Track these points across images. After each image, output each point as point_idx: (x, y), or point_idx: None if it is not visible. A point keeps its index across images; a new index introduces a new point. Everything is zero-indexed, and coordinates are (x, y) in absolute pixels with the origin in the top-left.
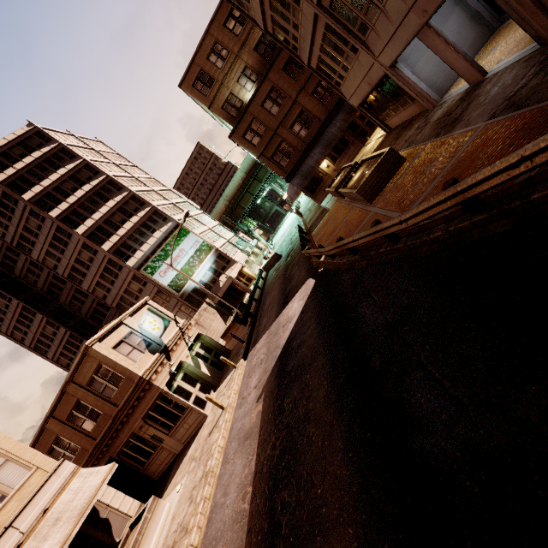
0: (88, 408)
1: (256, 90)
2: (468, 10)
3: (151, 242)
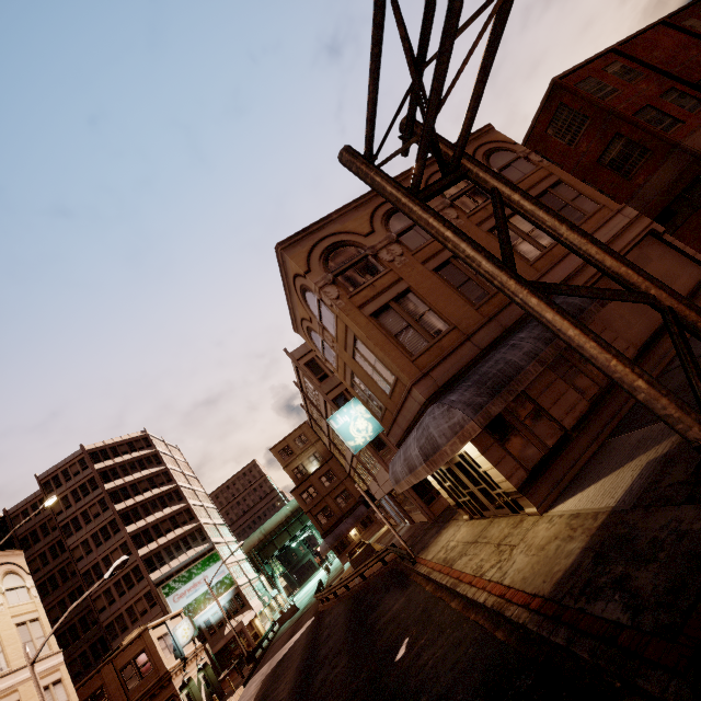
0: (104, 698)
1: (318, 468)
2: None
3: (182, 559)
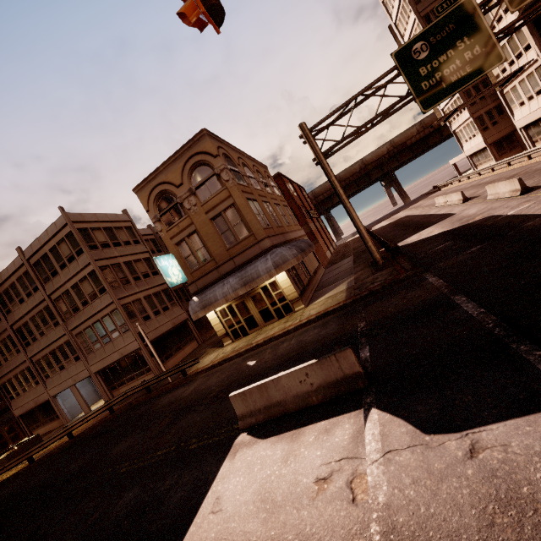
0: None
1: None
2: (93, 387)
3: None
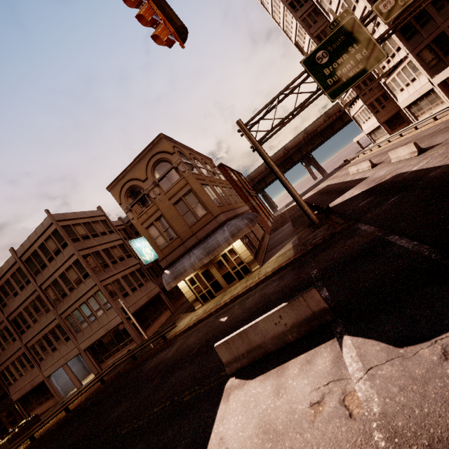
0: None
1: None
2: (82, 364)
3: None
